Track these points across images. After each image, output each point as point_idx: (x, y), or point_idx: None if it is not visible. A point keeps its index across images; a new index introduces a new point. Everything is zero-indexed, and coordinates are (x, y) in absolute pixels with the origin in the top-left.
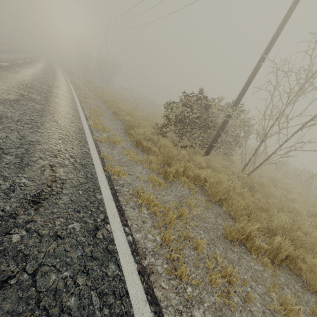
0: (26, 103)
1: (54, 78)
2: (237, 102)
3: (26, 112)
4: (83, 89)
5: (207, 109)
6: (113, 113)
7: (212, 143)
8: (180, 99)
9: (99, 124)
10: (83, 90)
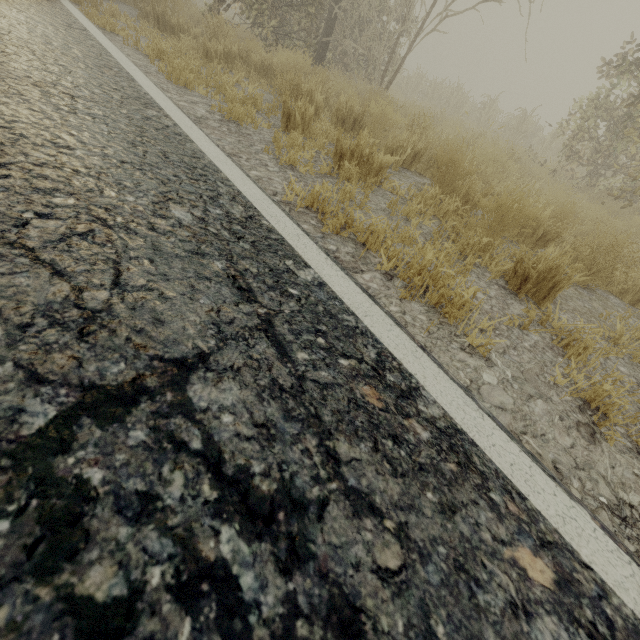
0: None
1: None
2: None
3: None
4: None
5: None
6: None
7: (322, 41)
8: None
9: None
10: None
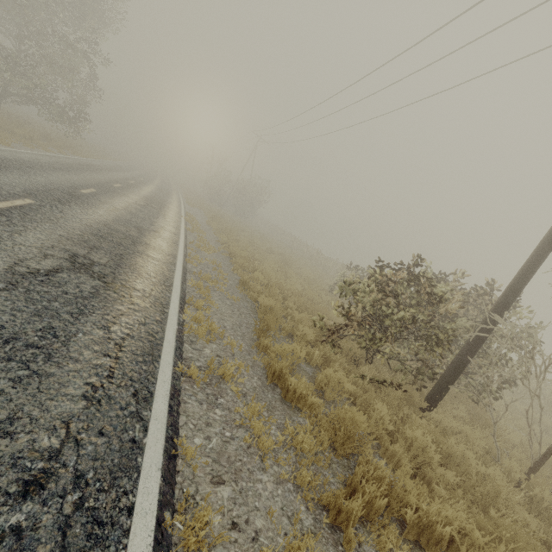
0: (68, 277)
1: (159, 212)
2: (511, 298)
3: (53, 304)
4: (201, 231)
5: (436, 303)
6: (241, 283)
7: (445, 381)
8: (375, 274)
9: (203, 320)
10: (201, 232)
